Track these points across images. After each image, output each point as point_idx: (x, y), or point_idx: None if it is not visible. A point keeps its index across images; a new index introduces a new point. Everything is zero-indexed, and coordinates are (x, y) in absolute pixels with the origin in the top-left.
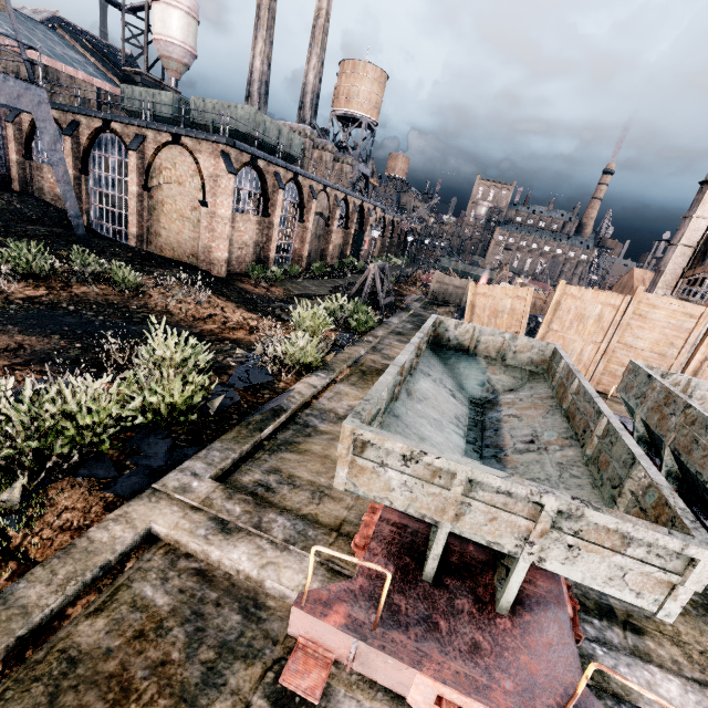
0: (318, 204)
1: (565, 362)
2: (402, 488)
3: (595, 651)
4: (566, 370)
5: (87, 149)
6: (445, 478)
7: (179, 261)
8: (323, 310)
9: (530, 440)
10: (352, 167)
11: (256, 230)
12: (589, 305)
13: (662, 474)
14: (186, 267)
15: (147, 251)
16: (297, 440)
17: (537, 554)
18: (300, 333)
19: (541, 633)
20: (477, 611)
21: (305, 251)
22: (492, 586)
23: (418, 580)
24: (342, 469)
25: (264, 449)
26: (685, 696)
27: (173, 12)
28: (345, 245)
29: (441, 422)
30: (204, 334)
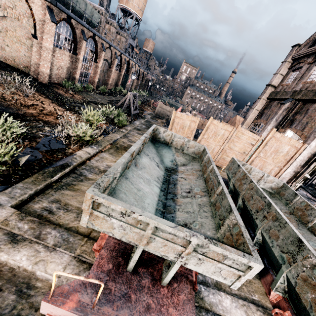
0: (105, 54)
1: (208, 155)
2: (119, 228)
3: (201, 289)
4: (208, 159)
5: None
6: (143, 225)
7: (18, 68)
8: (101, 112)
9: (188, 191)
10: (126, 39)
11: (68, 61)
12: (220, 129)
13: (236, 207)
14: (22, 73)
15: None
16: (73, 183)
17: (184, 261)
18: (83, 123)
19: (180, 293)
20: (152, 285)
21: (97, 79)
22: (161, 270)
23: (124, 271)
24: (85, 216)
25: (52, 188)
26: (232, 304)
27: None
28: (118, 80)
29: (150, 180)
30: (26, 115)
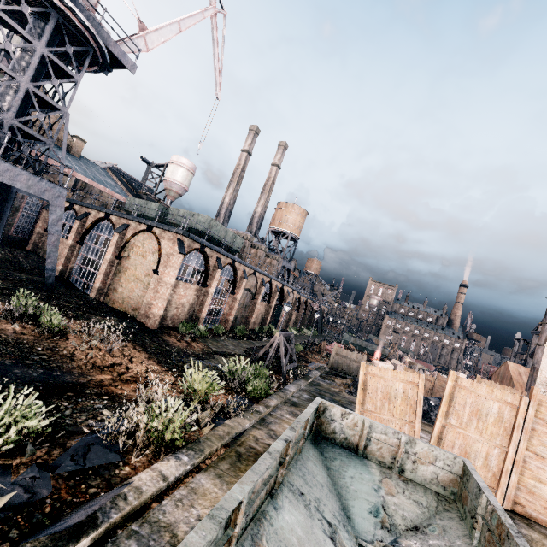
0: (248, 282)
1: (488, 499)
2: None
3: None
4: (494, 517)
5: (88, 229)
6: None
7: (124, 312)
8: (226, 370)
9: None
10: (278, 262)
11: (193, 295)
12: (485, 401)
13: None
14: (126, 317)
15: (99, 301)
16: None
17: None
18: (172, 400)
19: None
20: None
21: (232, 316)
22: None
23: None
24: None
25: None
26: None
27: (179, 169)
28: (266, 314)
29: None
30: (88, 385)
